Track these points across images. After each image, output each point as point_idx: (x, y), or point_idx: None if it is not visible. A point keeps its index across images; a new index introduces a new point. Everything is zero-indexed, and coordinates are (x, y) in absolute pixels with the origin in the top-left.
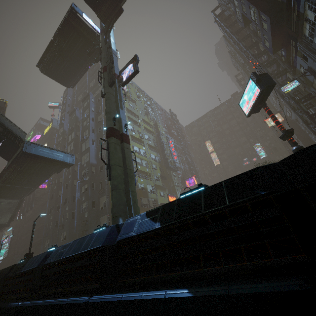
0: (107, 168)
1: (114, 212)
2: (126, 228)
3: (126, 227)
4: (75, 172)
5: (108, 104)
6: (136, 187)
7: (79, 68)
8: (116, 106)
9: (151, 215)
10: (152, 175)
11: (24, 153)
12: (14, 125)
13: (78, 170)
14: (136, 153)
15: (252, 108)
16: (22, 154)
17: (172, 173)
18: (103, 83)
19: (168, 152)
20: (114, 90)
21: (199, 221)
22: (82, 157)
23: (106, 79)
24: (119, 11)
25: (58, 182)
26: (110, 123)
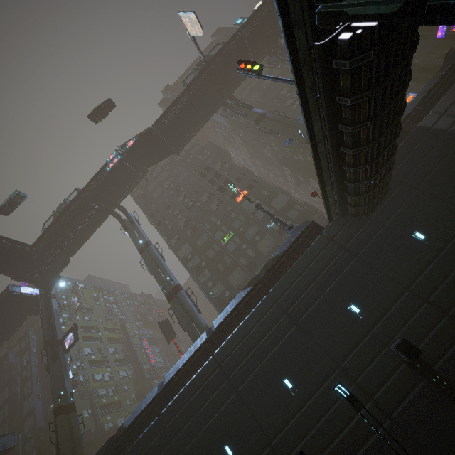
0: (57, 448)
1: None
2: None
3: None
4: (14, 449)
5: (54, 383)
6: (101, 431)
7: (16, 324)
8: (61, 376)
9: None
10: (124, 400)
11: None
12: None
13: (20, 446)
14: (98, 383)
15: (167, 341)
16: None
17: (154, 381)
18: (48, 360)
19: (143, 357)
20: (59, 358)
21: None
22: (24, 423)
23: (50, 355)
24: (57, 279)
25: None
26: (56, 402)
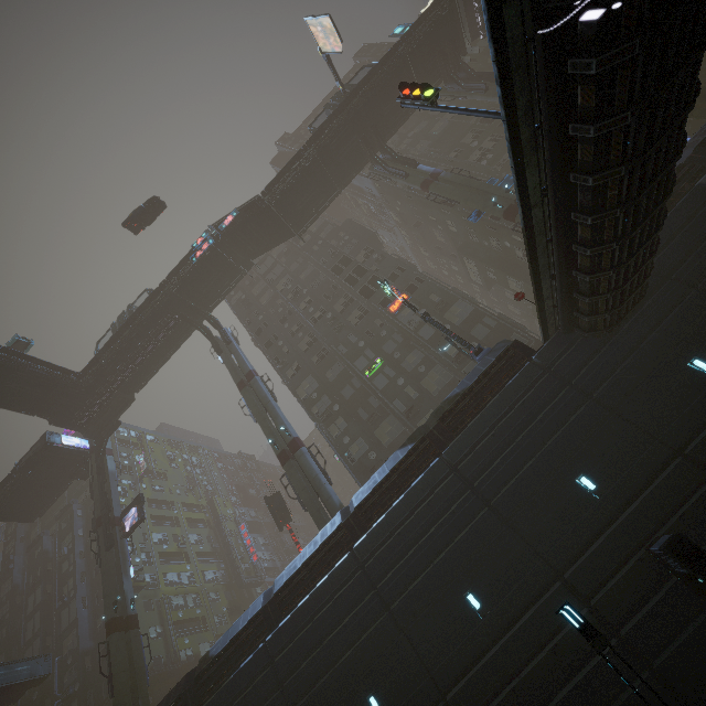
0: (109, 682)
1: None
2: None
3: None
4: (47, 680)
5: (107, 582)
6: (175, 662)
7: (54, 492)
8: (118, 573)
9: None
10: (210, 616)
11: None
12: None
13: (56, 676)
14: (172, 587)
15: (278, 526)
16: None
17: (256, 589)
18: (99, 548)
19: (240, 552)
20: (115, 545)
21: None
22: (62, 642)
23: (102, 540)
24: (115, 426)
25: None
26: (110, 612)
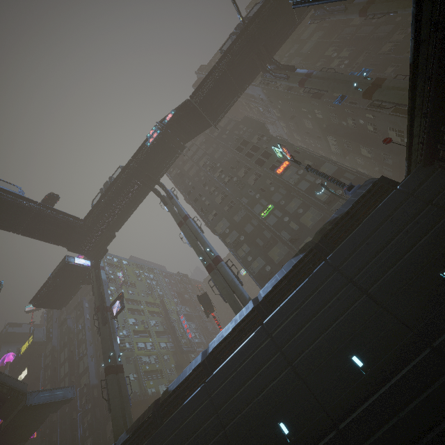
0: (108, 403)
1: (115, 436)
2: (118, 443)
3: (118, 442)
4: (73, 400)
5: (104, 344)
6: (145, 395)
7: (72, 292)
8: (110, 340)
9: (127, 431)
10: (165, 369)
11: (27, 406)
12: (16, 380)
13: (78, 398)
14: (141, 351)
15: (206, 314)
16: (25, 407)
17: (191, 354)
18: (98, 324)
19: (181, 332)
20: (108, 323)
21: (139, 428)
22: (80, 379)
23: (100, 320)
24: (105, 252)
25: (51, 422)
26: (107, 362)
